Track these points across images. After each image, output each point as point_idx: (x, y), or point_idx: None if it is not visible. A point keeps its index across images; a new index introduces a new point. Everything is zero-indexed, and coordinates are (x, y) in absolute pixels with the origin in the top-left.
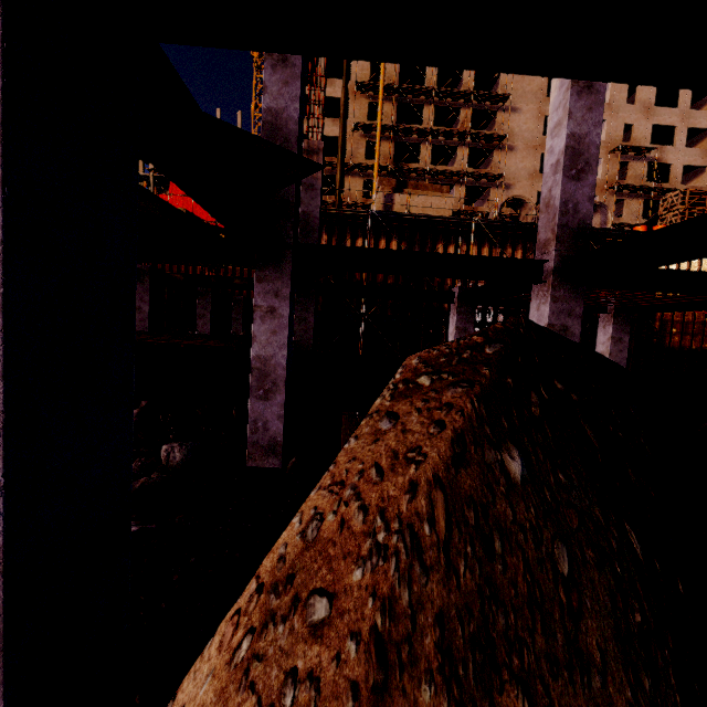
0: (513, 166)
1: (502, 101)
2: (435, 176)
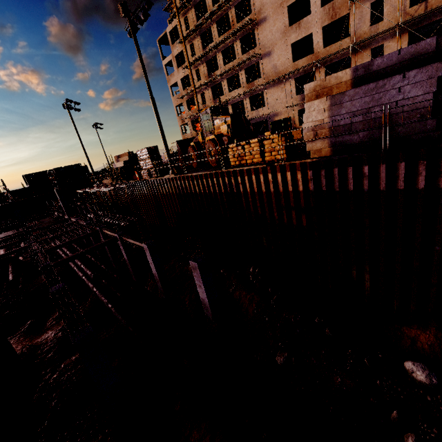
0: (269, 34)
1: None
2: (227, 73)
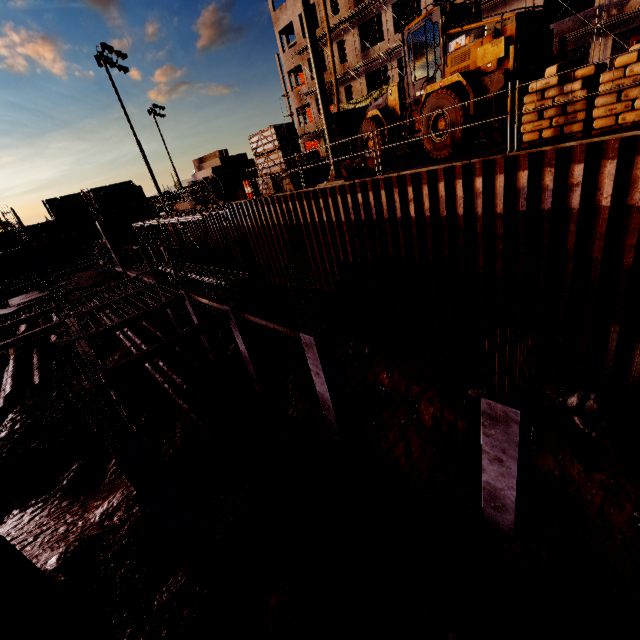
0: None
1: None
2: None
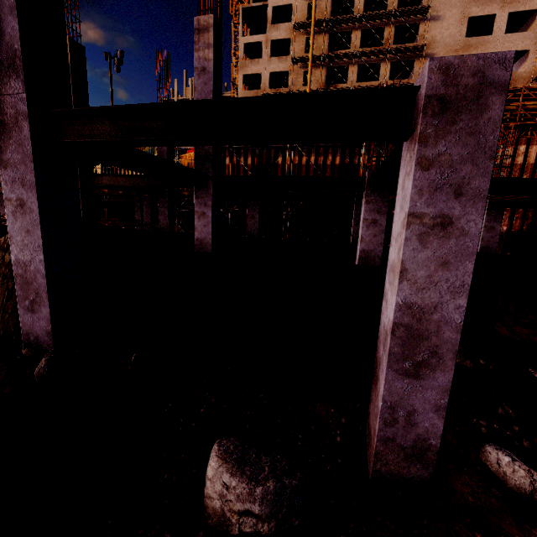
0: None
1: (423, 12)
2: None
